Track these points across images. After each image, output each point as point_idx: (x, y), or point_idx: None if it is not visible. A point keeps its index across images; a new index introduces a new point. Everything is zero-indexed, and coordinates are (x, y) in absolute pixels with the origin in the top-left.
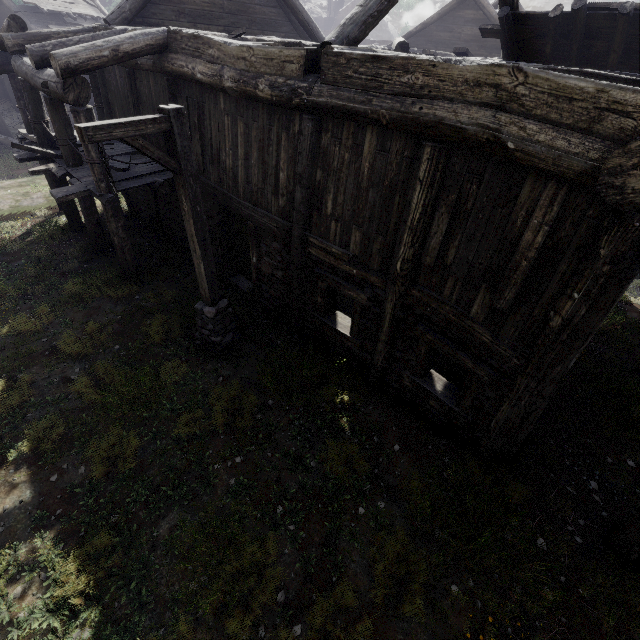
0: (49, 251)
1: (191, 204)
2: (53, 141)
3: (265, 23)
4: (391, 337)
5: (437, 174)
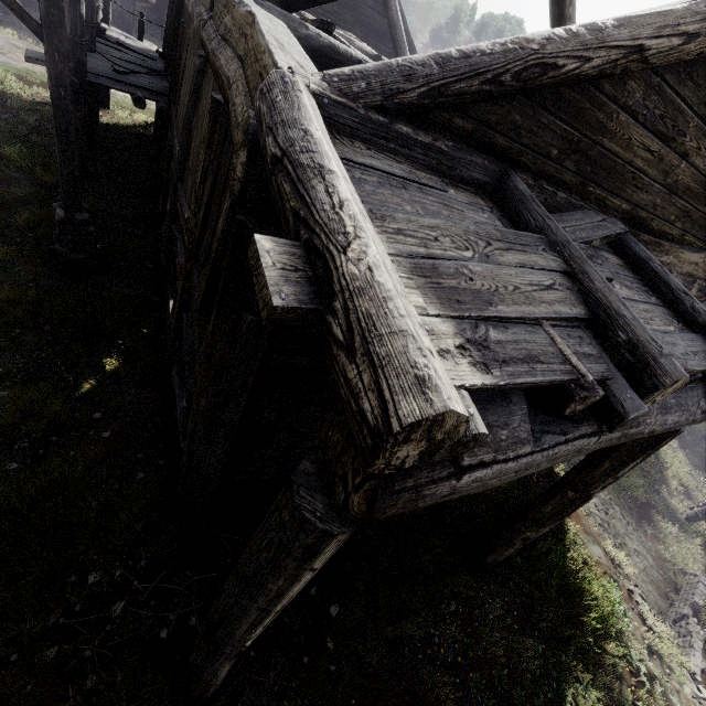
0: (40, 122)
1: (52, 82)
2: (98, 28)
3: (373, 30)
4: (179, 322)
5: (215, 134)
